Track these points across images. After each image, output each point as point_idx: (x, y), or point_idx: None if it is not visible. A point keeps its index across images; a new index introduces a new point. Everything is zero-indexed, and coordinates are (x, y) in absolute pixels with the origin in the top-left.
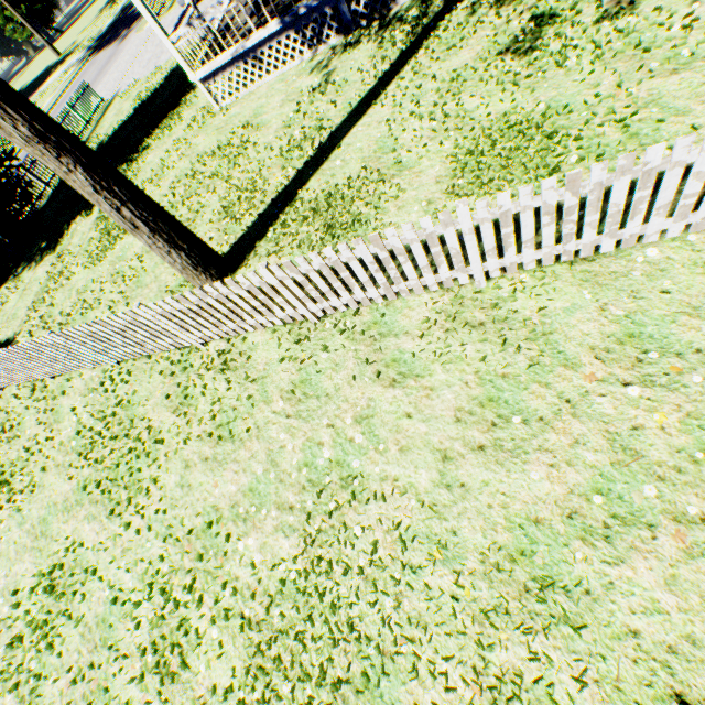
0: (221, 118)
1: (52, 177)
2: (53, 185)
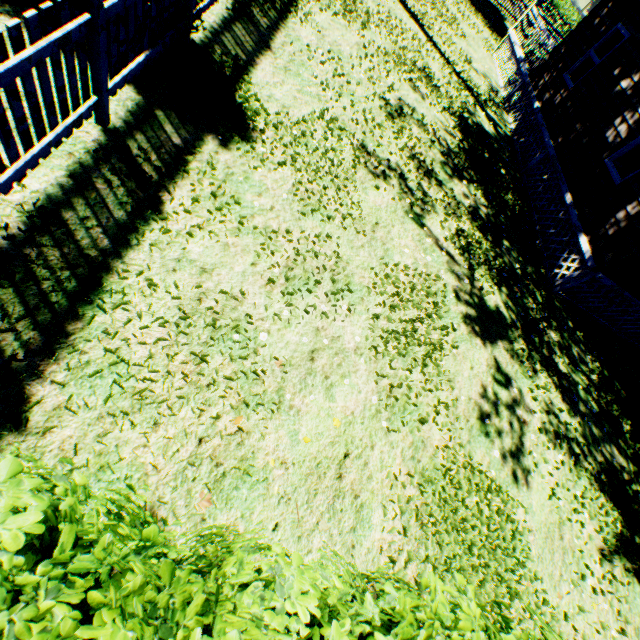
0: (483, 47)
1: (502, 6)
2: (496, 6)
